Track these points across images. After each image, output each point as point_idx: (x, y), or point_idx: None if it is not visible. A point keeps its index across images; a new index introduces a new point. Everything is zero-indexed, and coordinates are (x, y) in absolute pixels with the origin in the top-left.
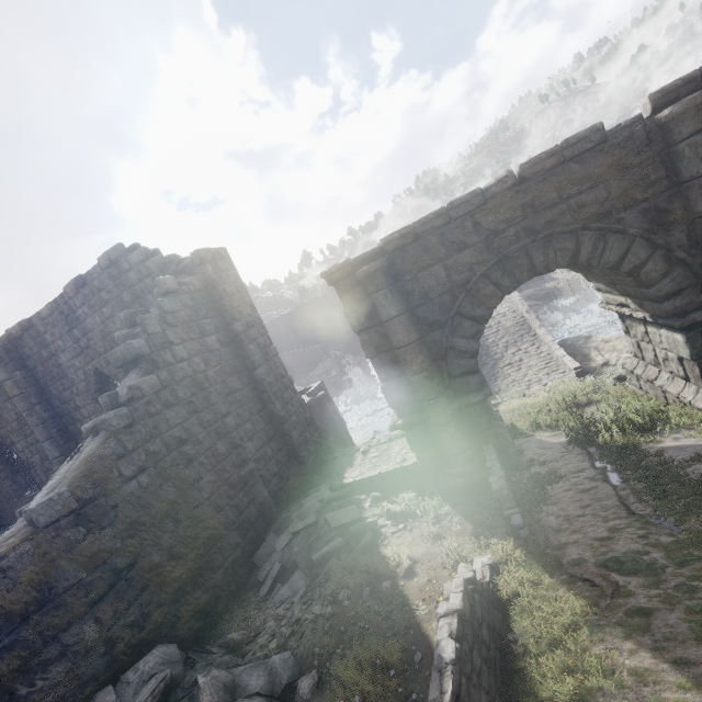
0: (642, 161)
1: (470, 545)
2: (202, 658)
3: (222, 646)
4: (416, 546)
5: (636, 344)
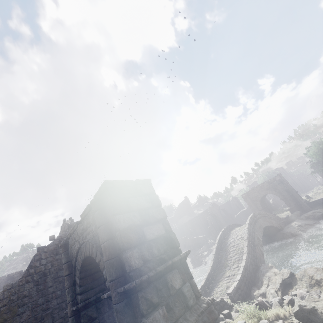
0: None
1: None
2: None
3: None
4: None
5: None
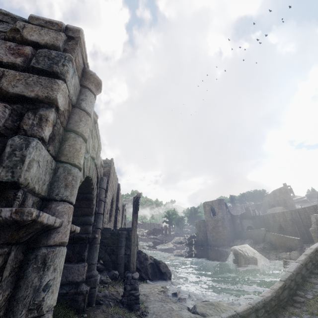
0: None
1: None
2: None
3: None
4: None
5: None
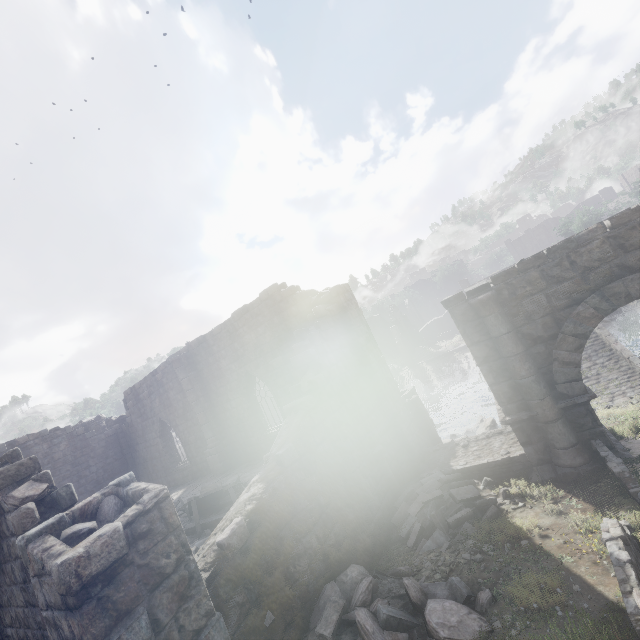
0: None
1: (597, 518)
2: (384, 579)
3: (393, 575)
4: (541, 519)
5: None
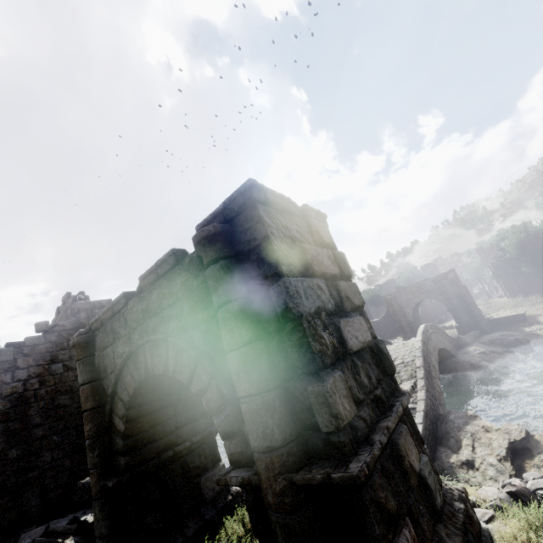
0: (198, 284)
1: None
2: None
3: None
4: None
5: None
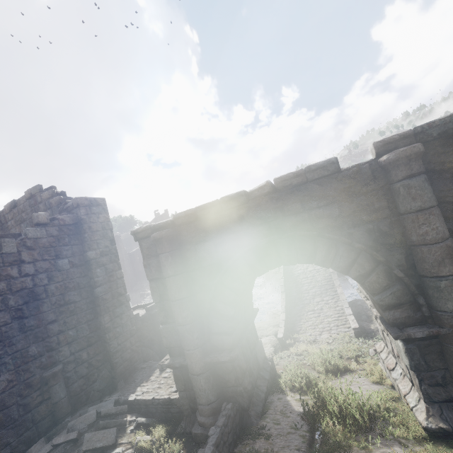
0: (368, 191)
1: None
2: None
3: None
4: None
5: (382, 332)
